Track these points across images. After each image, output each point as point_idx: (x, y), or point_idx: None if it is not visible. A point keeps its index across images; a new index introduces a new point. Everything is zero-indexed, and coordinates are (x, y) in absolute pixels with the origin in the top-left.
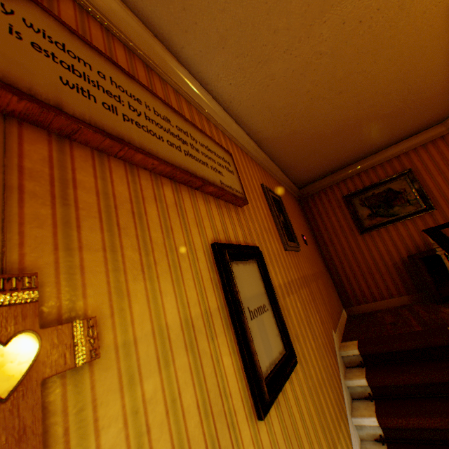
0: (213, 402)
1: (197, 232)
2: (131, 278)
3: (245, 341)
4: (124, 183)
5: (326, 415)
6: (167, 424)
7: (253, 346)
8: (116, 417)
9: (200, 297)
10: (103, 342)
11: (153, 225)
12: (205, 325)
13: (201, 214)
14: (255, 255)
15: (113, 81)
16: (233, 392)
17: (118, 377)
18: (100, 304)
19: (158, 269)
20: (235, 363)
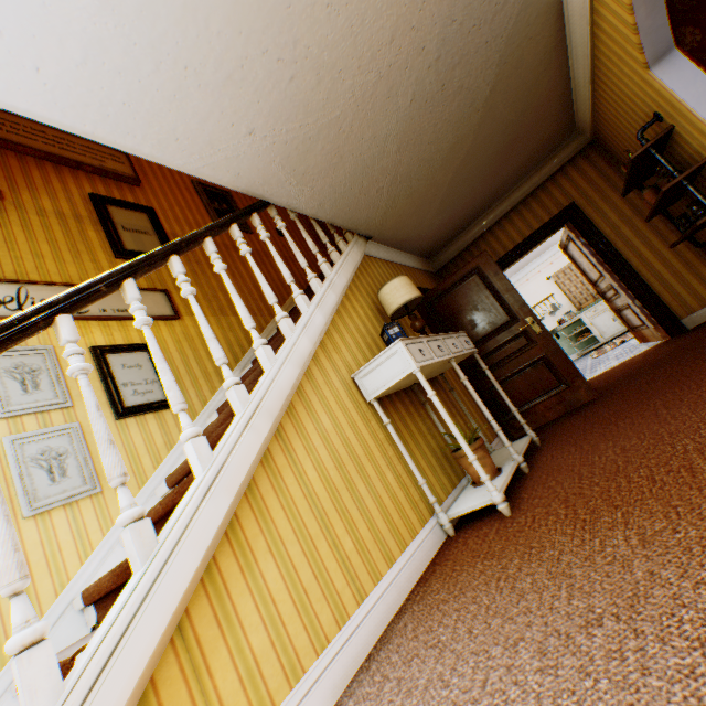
0: (77, 238)
1: (76, 188)
2: (23, 190)
3: (110, 232)
4: (17, 161)
5: (222, 302)
6: (43, 229)
7: (115, 233)
8: (17, 216)
9: (73, 209)
10: (9, 200)
11: (38, 178)
12: (76, 218)
13: (83, 182)
14: (145, 211)
15: (0, 118)
16: (96, 243)
17: (17, 209)
18: (7, 191)
19: (40, 192)
20: (101, 238)
